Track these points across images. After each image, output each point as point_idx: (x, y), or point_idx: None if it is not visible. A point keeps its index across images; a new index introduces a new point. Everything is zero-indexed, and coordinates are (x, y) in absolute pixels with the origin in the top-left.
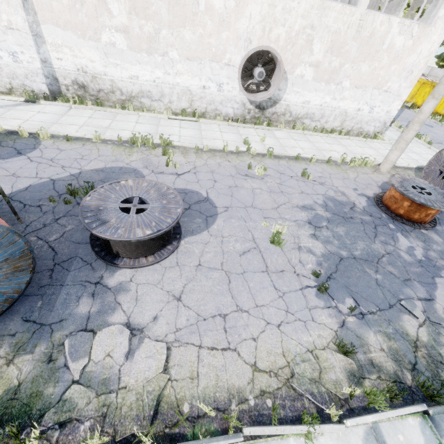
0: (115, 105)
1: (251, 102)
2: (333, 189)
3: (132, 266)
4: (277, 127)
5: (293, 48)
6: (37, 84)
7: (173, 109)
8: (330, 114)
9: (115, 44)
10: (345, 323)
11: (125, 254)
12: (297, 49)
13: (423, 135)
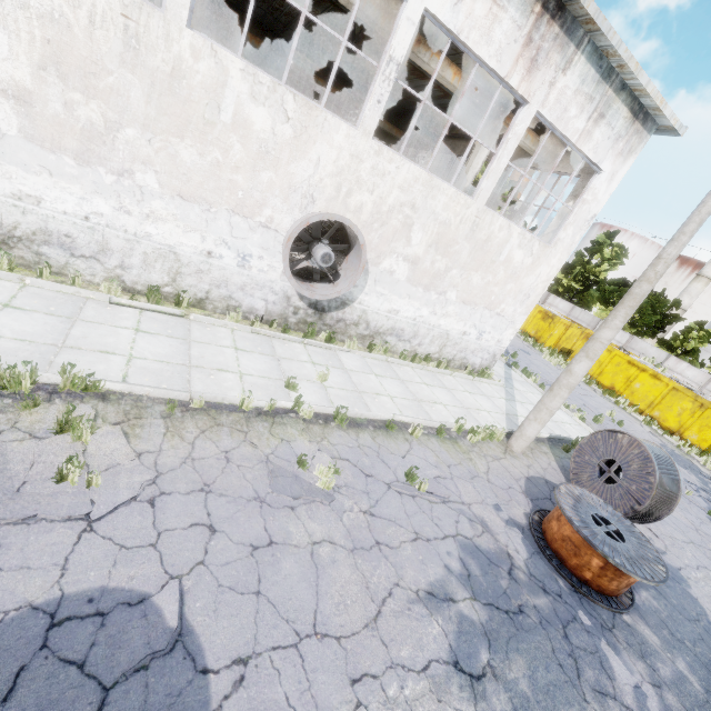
0: None
1: (302, 296)
2: (465, 512)
3: None
4: (343, 344)
5: (383, 229)
6: None
7: (129, 282)
8: (426, 333)
9: None
10: None
11: None
12: (389, 232)
13: (529, 370)
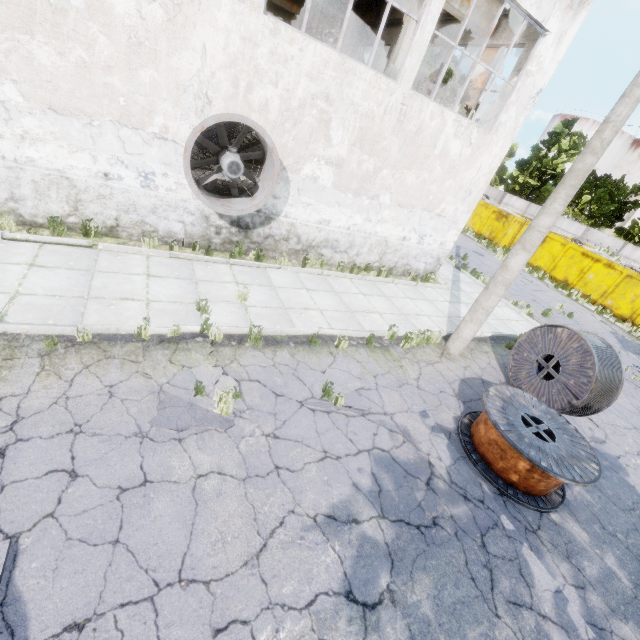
0: None
1: (221, 214)
2: (386, 423)
3: None
4: (275, 261)
5: (297, 129)
6: None
7: (27, 216)
8: (363, 242)
9: None
10: None
11: None
12: (304, 132)
13: (479, 271)
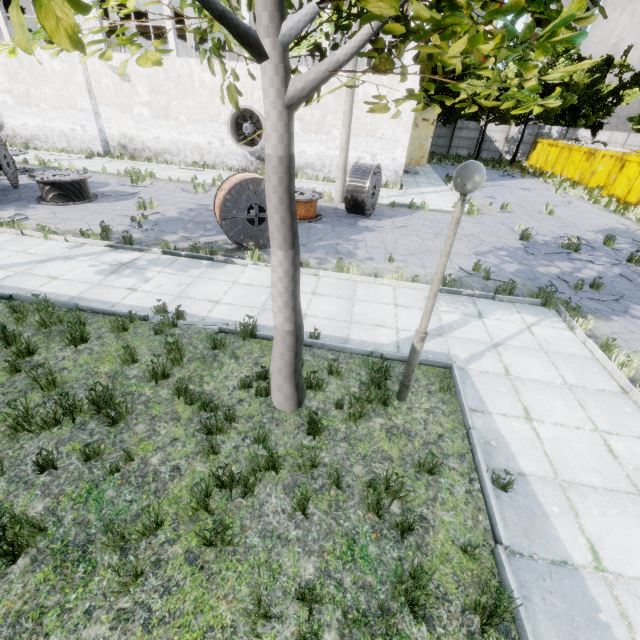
0: (145, 160)
1: (251, 154)
2: None
3: (47, 204)
4: None
5: None
6: (96, 147)
7: (189, 163)
8: (331, 163)
9: (143, 115)
10: (129, 230)
11: (47, 198)
12: None
13: (478, 192)
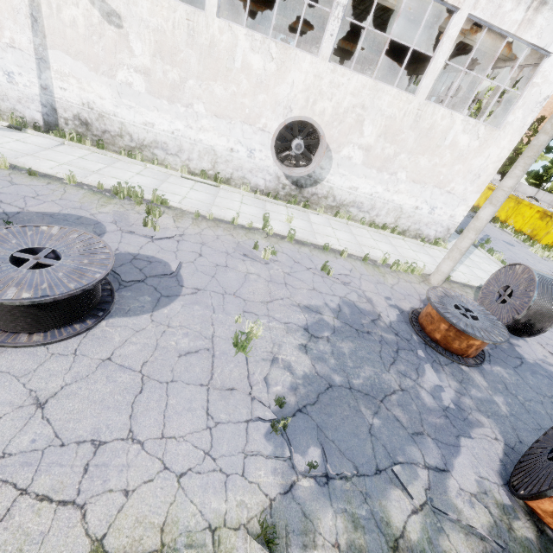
0: (121, 150)
1: (287, 176)
2: (358, 292)
3: None
4: (316, 211)
5: (341, 126)
6: (30, 111)
7: (192, 169)
8: (382, 206)
9: (132, 85)
10: (293, 488)
11: None
12: (345, 128)
13: (498, 252)
